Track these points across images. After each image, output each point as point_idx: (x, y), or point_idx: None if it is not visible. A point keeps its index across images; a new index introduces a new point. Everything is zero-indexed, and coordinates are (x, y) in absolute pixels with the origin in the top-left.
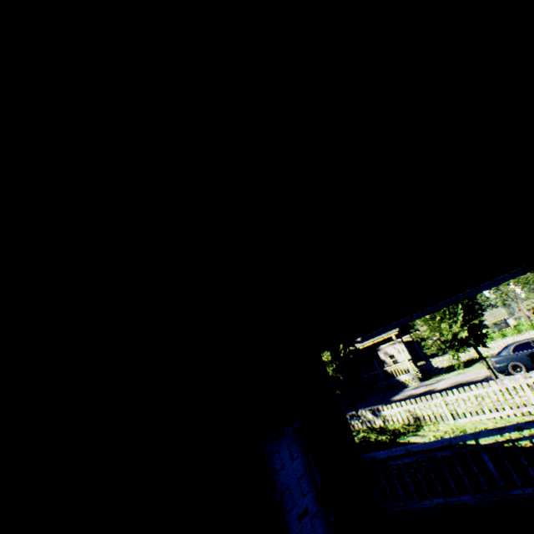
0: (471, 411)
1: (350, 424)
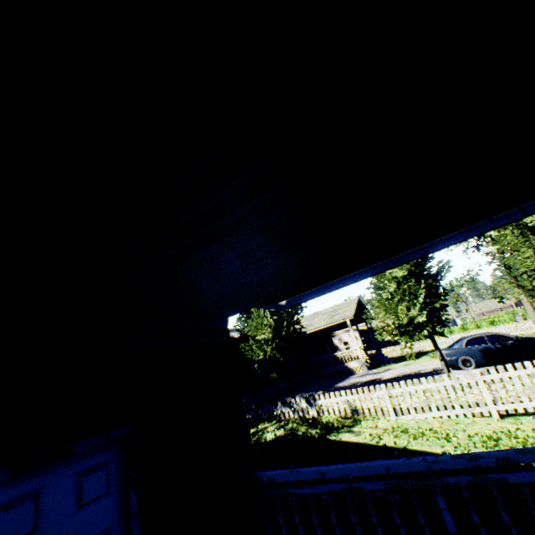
0: (416, 408)
1: (280, 412)
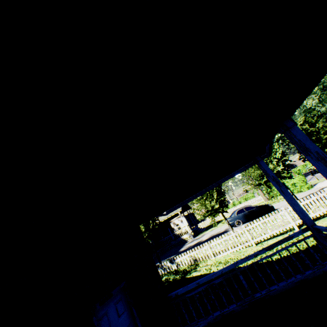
0: (222, 250)
1: None
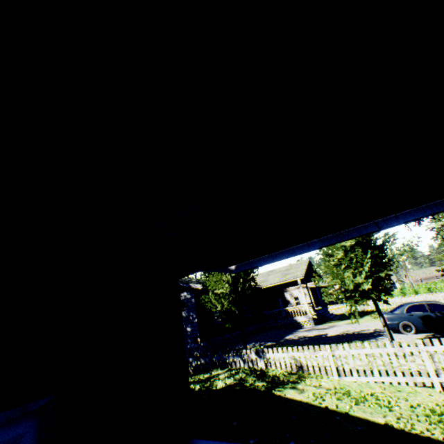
0: (359, 371)
1: (232, 361)
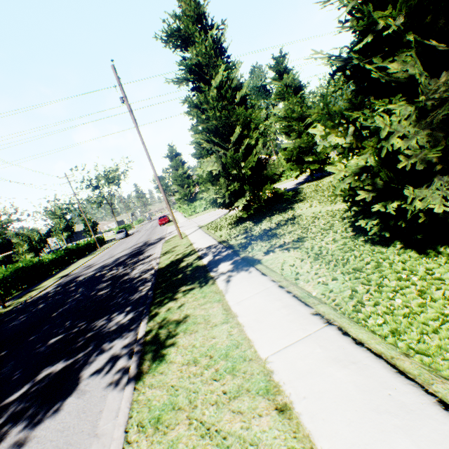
0: None
1: None
